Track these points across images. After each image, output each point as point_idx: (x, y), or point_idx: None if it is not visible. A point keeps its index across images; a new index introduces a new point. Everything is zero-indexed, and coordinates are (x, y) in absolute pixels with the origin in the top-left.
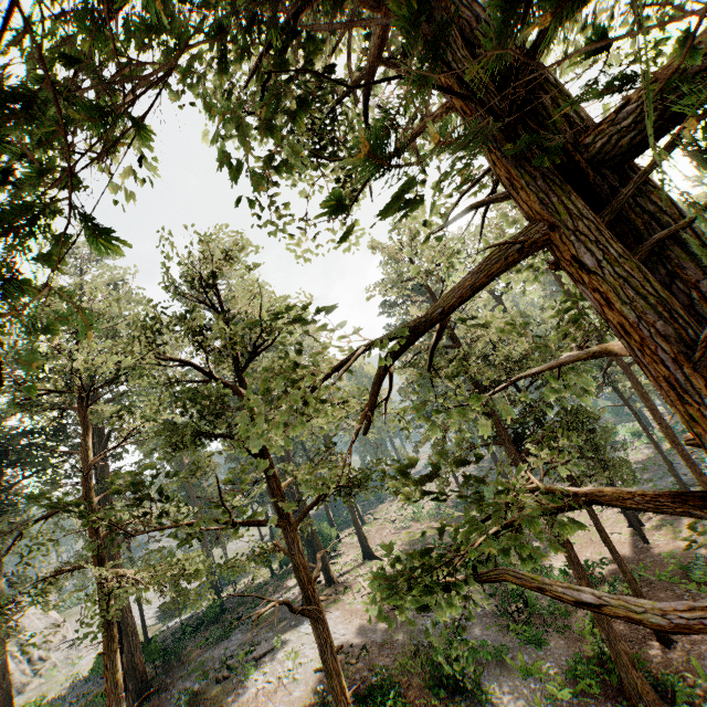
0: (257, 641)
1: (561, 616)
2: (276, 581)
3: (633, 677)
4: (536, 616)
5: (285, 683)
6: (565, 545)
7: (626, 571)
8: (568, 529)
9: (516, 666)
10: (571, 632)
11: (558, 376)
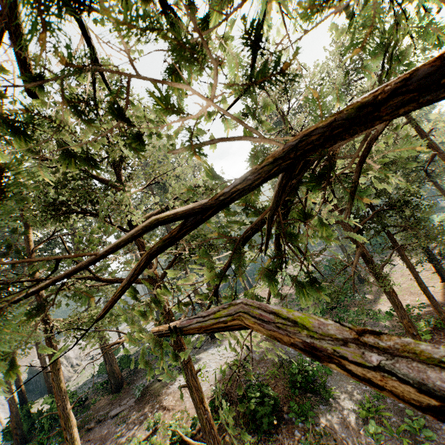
0: None
1: None
2: None
3: None
4: None
5: None
6: (390, 294)
7: (441, 312)
8: None
9: None
10: None
11: None
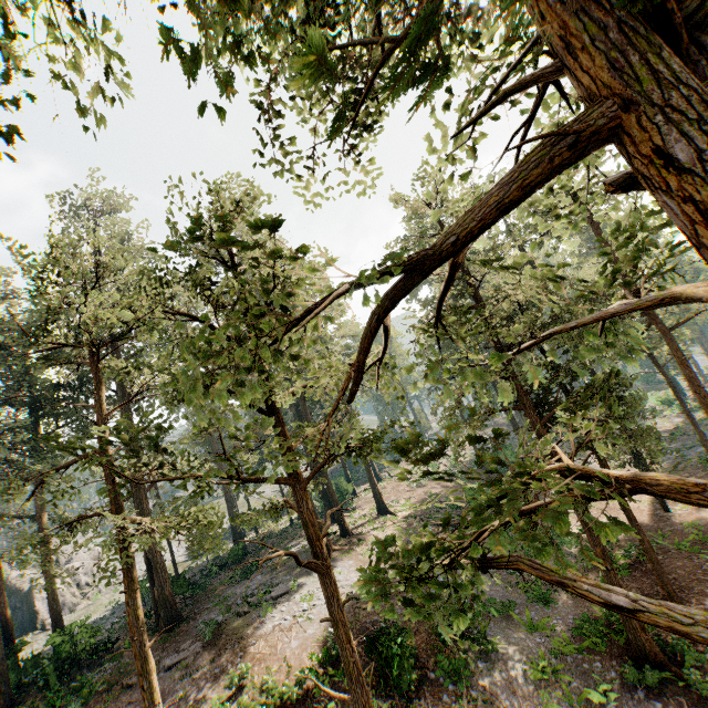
0: (276, 583)
1: None
2: (295, 530)
3: (641, 640)
4: None
5: (300, 622)
6: None
7: (644, 540)
8: (607, 528)
9: (522, 621)
10: None
11: (600, 334)
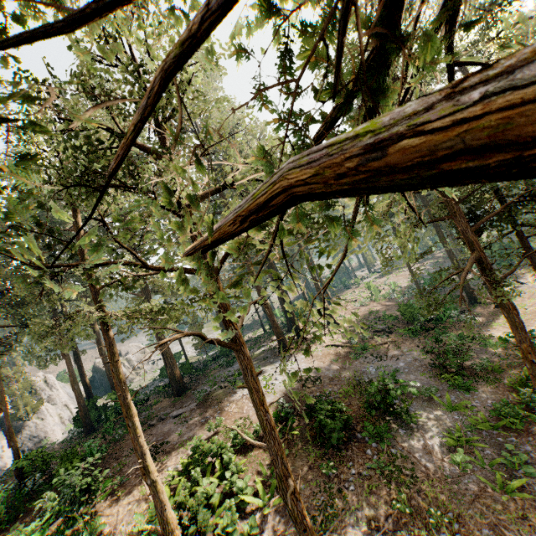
0: None
1: (493, 372)
2: (267, 336)
3: None
4: (468, 370)
5: None
6: (509, 311)
7: None
8: None
9: (442, 403)
10: (501, 384)
11: None
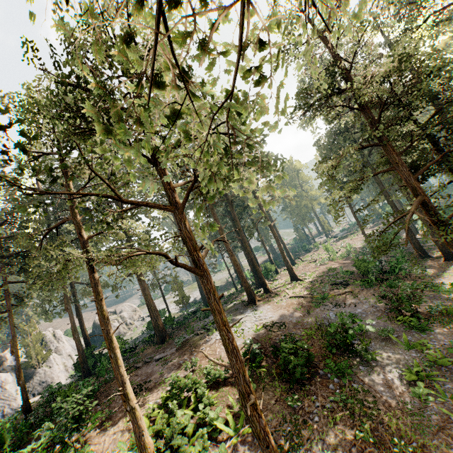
0: None
1: (447, 314)
2: (238, 293)
3: None
4: (423, 314)
5: None
6: None
7: None
8: None
9: (399, 342)
10: None
11: None
